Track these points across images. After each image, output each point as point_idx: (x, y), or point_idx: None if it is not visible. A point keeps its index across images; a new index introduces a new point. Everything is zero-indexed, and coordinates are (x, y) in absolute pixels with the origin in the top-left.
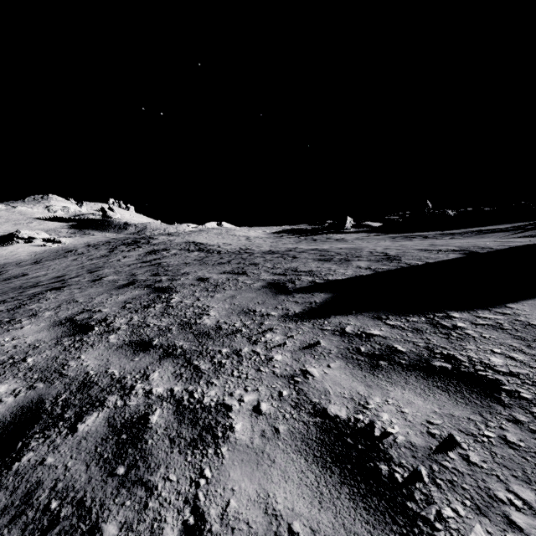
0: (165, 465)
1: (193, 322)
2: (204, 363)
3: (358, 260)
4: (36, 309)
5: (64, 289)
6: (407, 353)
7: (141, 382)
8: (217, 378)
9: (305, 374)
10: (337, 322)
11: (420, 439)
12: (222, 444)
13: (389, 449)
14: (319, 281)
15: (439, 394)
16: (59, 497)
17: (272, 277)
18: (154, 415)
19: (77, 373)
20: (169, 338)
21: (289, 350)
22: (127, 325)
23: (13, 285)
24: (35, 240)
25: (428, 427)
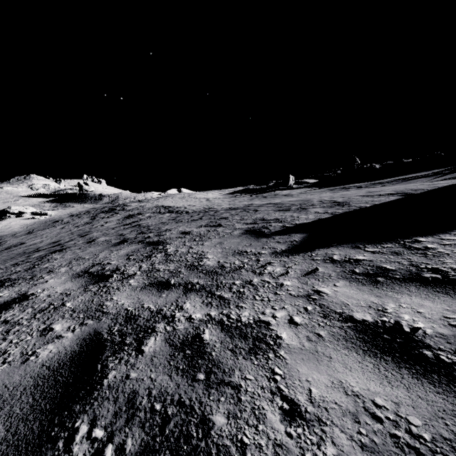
0: (237, 369)
1: (196, 264)
2: (225, 292)
3: (313, 208)
4: (50, 267)
5: (66, 250)
6: (397, 270)
7: (179, 311)
8: (243, 302)
9: (318, 293)
10: (323, 253)
11: (446, 330)
12: (278, 349)
13: (424, 339)
14: (289, 225)
15: (442, 297)
16: (158, 400)
17: (246, 226)
18: (205, 334)
19: (117, 310)
20: (183, 278)
21: (294, 277)
22: (140, 271)
23: (17, 252)
24: (25, 214)
25: (447, 321)
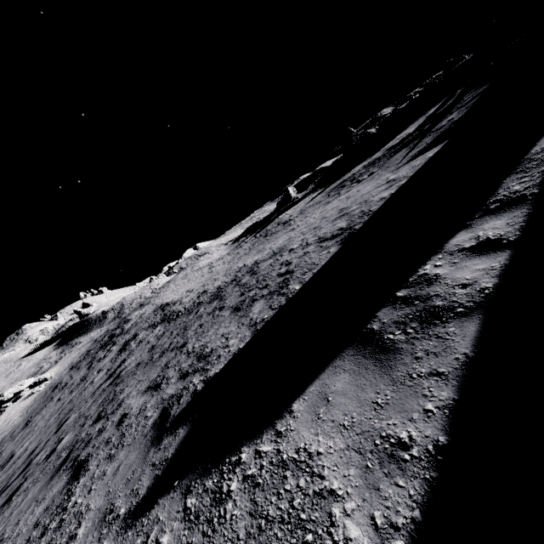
0: None
1: None
2: None
3: (259, 300)
4: None
5: (12, 500)
6: None
7: None
8: None
9: None
10: (154, 517)
11: None
12: None
13: None
14: (198, 389)
15: None
16: None
17: (173, 389)
18: None
19: None
20: None
21: None
22: None
23: None
24: (22, 394)
25: None
